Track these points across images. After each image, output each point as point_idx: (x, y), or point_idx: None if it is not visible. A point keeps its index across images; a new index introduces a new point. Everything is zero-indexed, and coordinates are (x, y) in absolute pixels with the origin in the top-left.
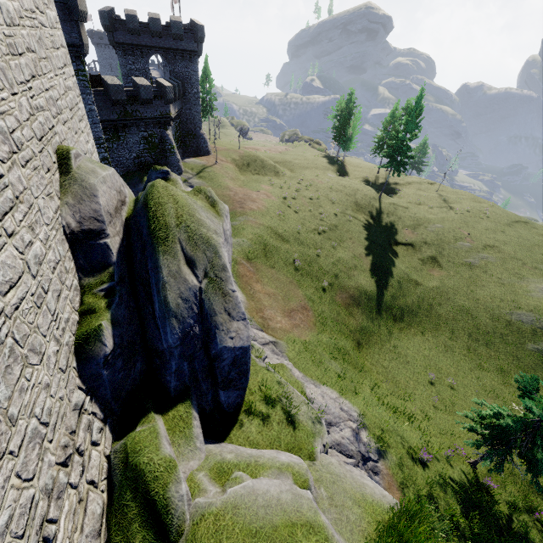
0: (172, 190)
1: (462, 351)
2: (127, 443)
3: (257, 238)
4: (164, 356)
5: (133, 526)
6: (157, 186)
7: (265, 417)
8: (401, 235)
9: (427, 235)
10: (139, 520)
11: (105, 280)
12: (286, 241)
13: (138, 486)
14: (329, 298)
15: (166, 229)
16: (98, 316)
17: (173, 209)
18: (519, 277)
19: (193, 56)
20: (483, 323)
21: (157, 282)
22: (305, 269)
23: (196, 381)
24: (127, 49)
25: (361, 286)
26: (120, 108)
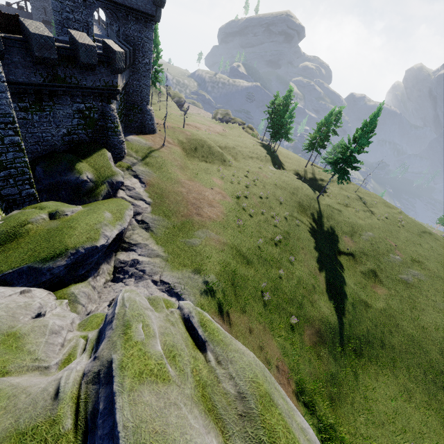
0: None
1: (424, 397)
2: None
3: (225, 269)
4: None
5: None
6: None
7: None
8: (342, 243)
9: (363, 244)
10: None
11: None
12: (250, 263)
13: None
14: (299, 339)
15: None
16: None
17: None
18: None
19: (148, 20)
20: (435, 359)
21: None
22: (273, 303)
23: None
24: None
25: (324, 316)
26: (46, 68)
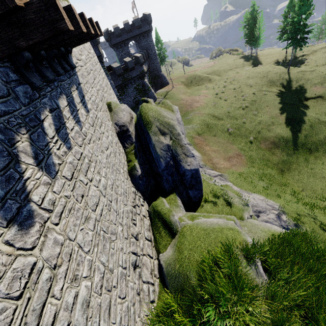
0: (149, 106)
1: None
2: (153, 205)
3: (202, 122)
4: (160, 175)
5: (160, 228)
6: (143, 106)
7: (214, 202)
8: (310, 92)
9: None
10: (162, 227)
11: (133, 149)
12: (221, 119)
13: (159, 217)
14: (255, 146)
15: (150, 122)
16: (133, 162)
17: (151, 114)
18: None
19: (148, 33)
20: None
21: (151, 145)
22: (235, 132)
23: (176, 186)
24: (118, 46)
25: (278, 134)
26: (121, 77)
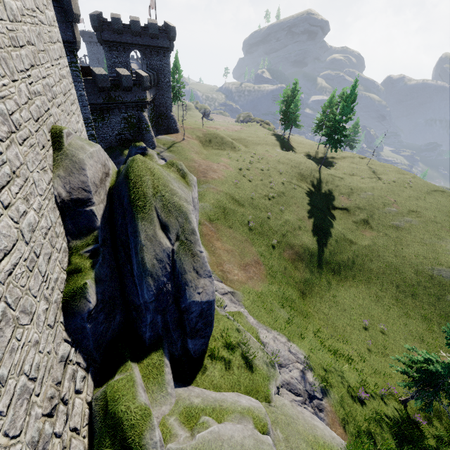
0: (149, 164)
1: (391, 301)
2: (107, 391)
3: (217, 203)
4: (140, 310)
5: None
6: (137, 160)
7: (227, 361)
8: (338, 201)
9: (359, 201)
10: None
11: (90, 242)
12: (241, 205)
13: (116, 433)
14: (278, 254)
15: (144, 198)
16: (84, 275)
17: (150, 181)
18: (439, 237)
19: (166, 52)
20: (408, 277)
21: (135, 245)
22: (257, 229)
23: (167, 331)
24: (112, 46)
25: (304, 244)
26: (105, 93)
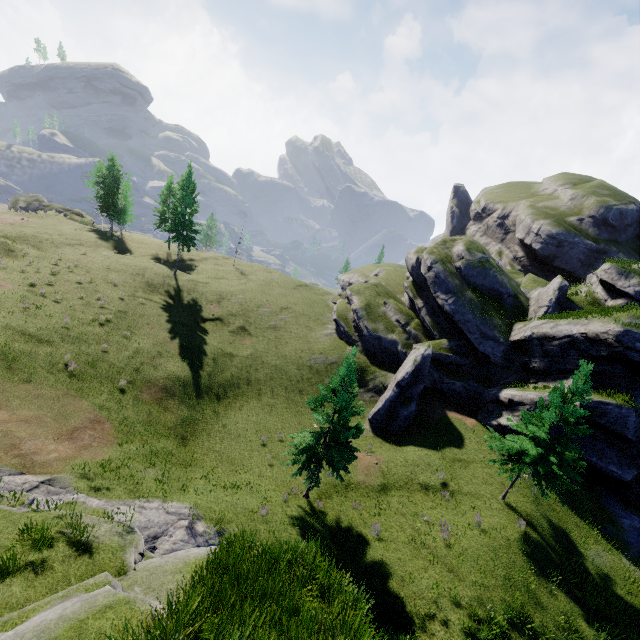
0: None
1: (284, 405)
2: None
3: None
4: None
5: None
6: None
7: (38, 564)
8: (207, 311)
9: (232, 307)
10: None
11: None
12: (46, 342)
13: None
14: (133, 399)
15: None
16: None
17: None
18: (309, 329)
19: None
20: (293, 375)
21: None
22: (86, 372)
23: None
24: None
25: (172, 374)
26: None
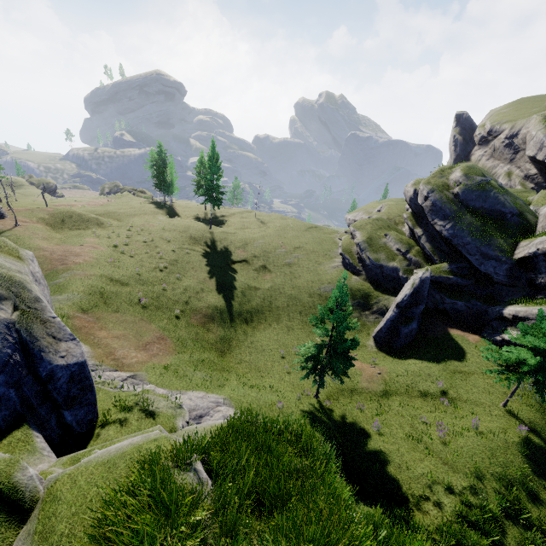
0: None
1: (299, 326)
2: None
3: (90, 289)
4: None
5: None
6: None
7: (123, 420)
8: (235, 255)
9: (255, 250)
10: None
11: None
12: (126, 284)
13: None
14: (185, 323)
15: None
16: None
17: None
18: (319, 263)
19: None
20: (306, 302)
21: None
22: (153, 304)
23: (31, 409)
24: None
25: (211, 304)
26: None
